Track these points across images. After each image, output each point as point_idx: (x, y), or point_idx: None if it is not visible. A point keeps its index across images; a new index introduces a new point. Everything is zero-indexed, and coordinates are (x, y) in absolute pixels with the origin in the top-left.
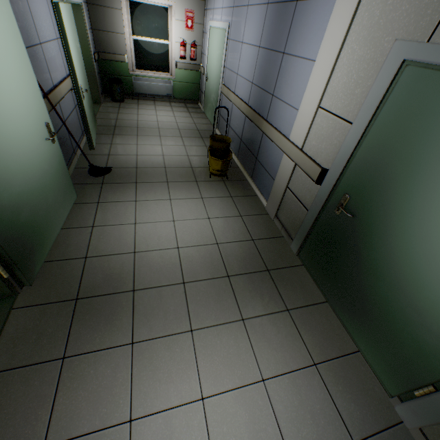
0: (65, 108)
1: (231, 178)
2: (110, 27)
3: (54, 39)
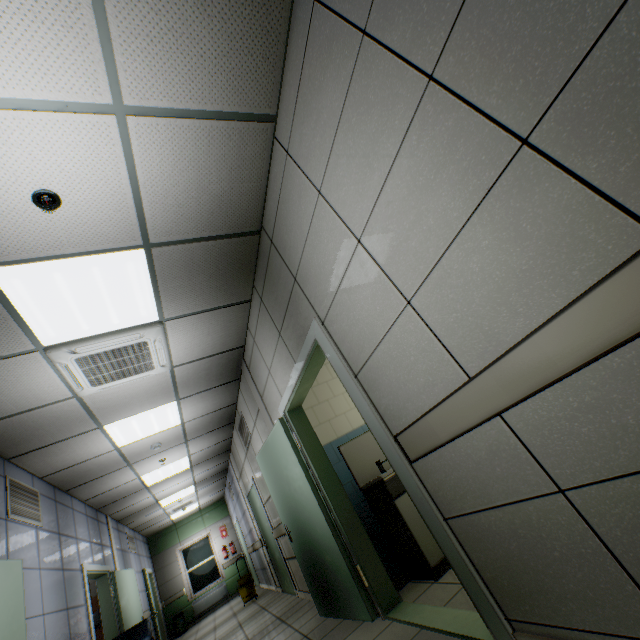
0: None
1: (260, 596)
2: (171, 575)
3: (141, 591)
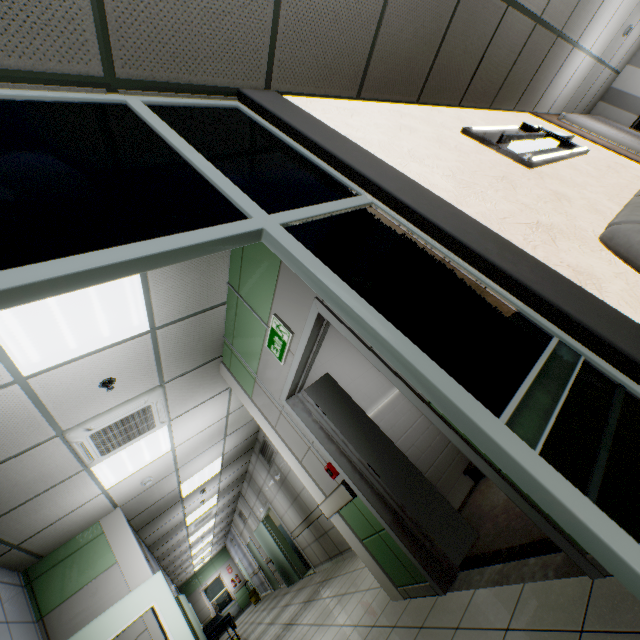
0: None
1: (263, 598)
2: (200, 608)
3: None
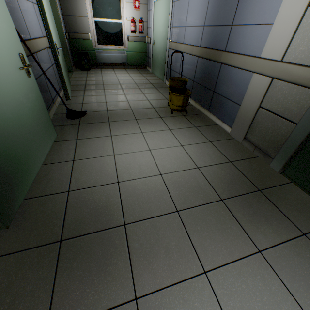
0: (43, 62)
1: (189, 113)
2: (76, 12)
3: (30, 1)
